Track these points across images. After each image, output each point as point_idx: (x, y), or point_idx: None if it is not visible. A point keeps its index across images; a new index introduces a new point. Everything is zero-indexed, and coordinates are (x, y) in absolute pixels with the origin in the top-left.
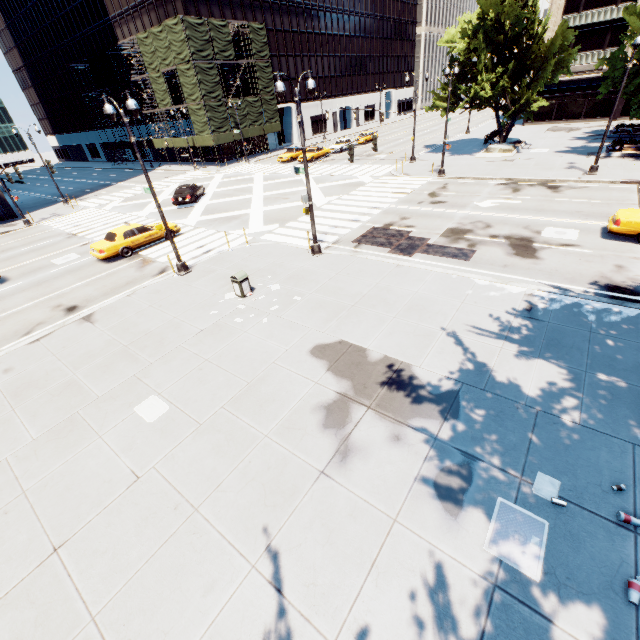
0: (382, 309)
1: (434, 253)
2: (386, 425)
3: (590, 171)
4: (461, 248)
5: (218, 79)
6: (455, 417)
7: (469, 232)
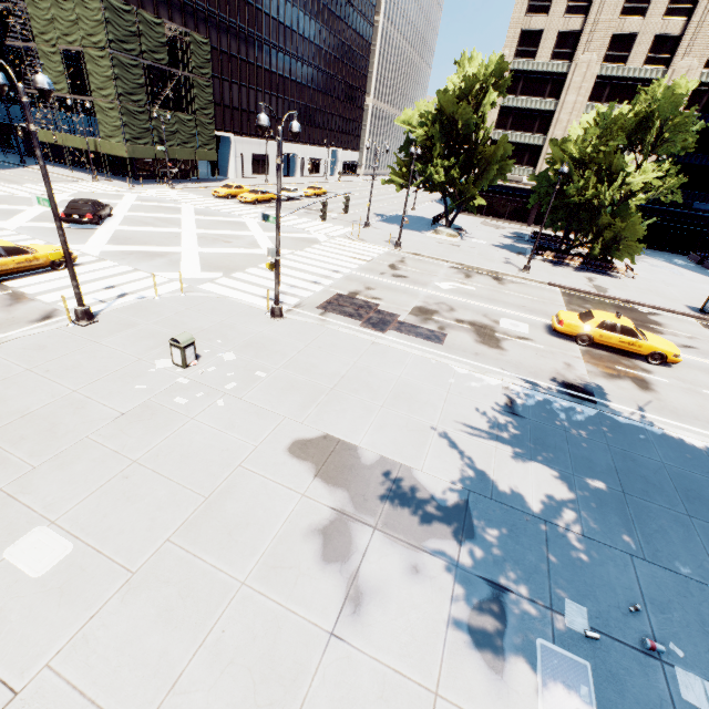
0: (367, 395)
1: (407, 332)
2: (400, 552)
3: (524, 269)
4: (432, 330)
5: (143, 81)
6: (471, 535)
7: (436, 313)
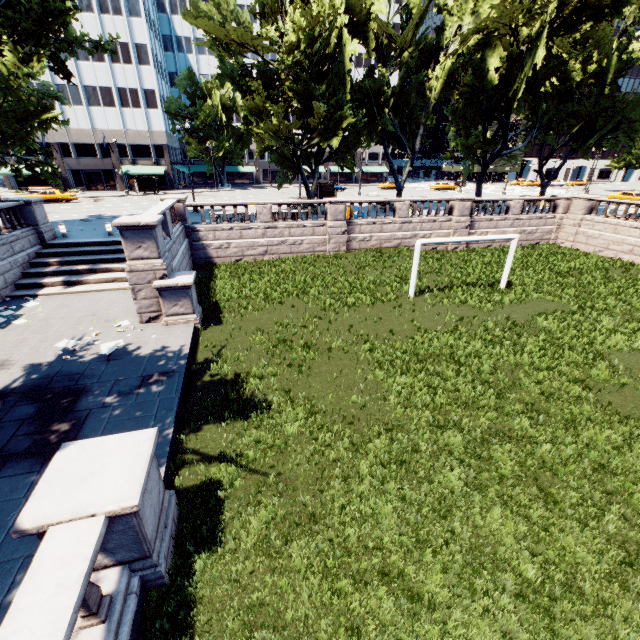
0: None
1: None
2: None
3: None
4: None
5: None
6: None
7: None
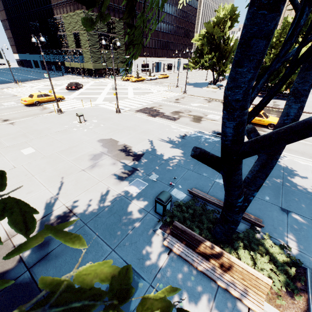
0: (132, 131)
1: (164, 117)
2: (112, 160)
3: None
4: (175, 117)
5: (98, 40)
6: (137, 160)
7: (181, 113)
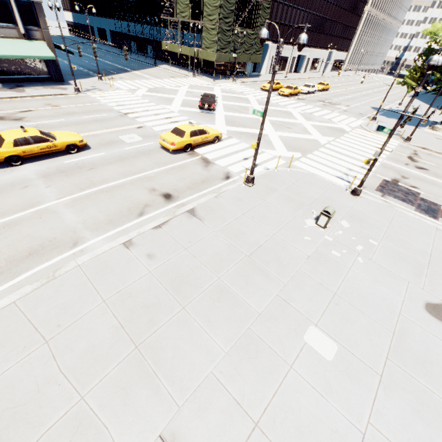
0: None
1: None
2: None
3: None
4: None
5: (233, 8)
6: None
7: None
